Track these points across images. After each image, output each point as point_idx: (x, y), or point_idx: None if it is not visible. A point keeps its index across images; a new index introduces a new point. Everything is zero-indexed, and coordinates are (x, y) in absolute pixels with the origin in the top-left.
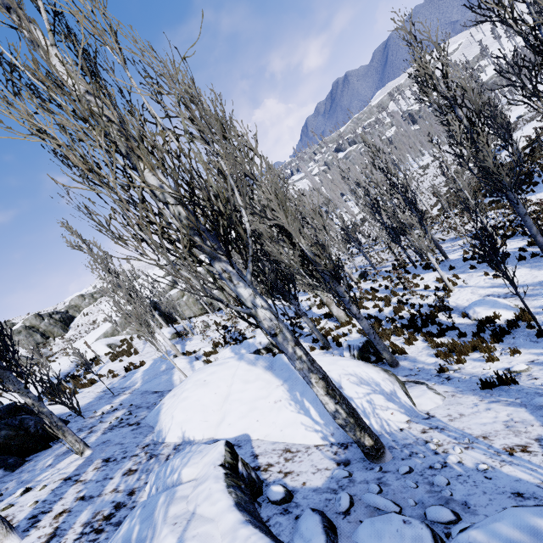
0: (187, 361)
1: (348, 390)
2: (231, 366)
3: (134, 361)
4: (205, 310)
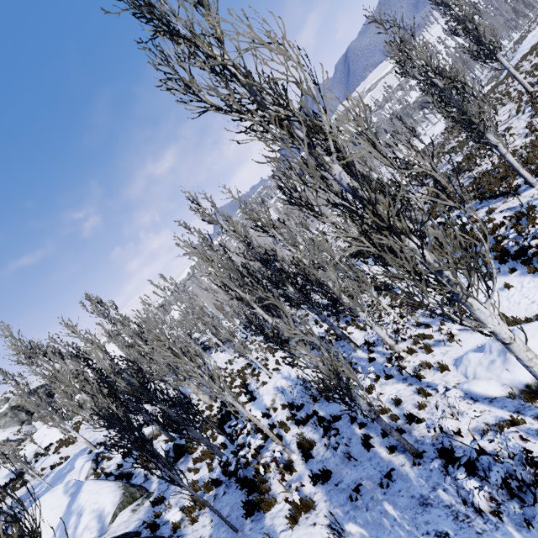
0: (86, 459)
1: (83, 517)
2: (56, 493)
3: (67, 452)
4: None
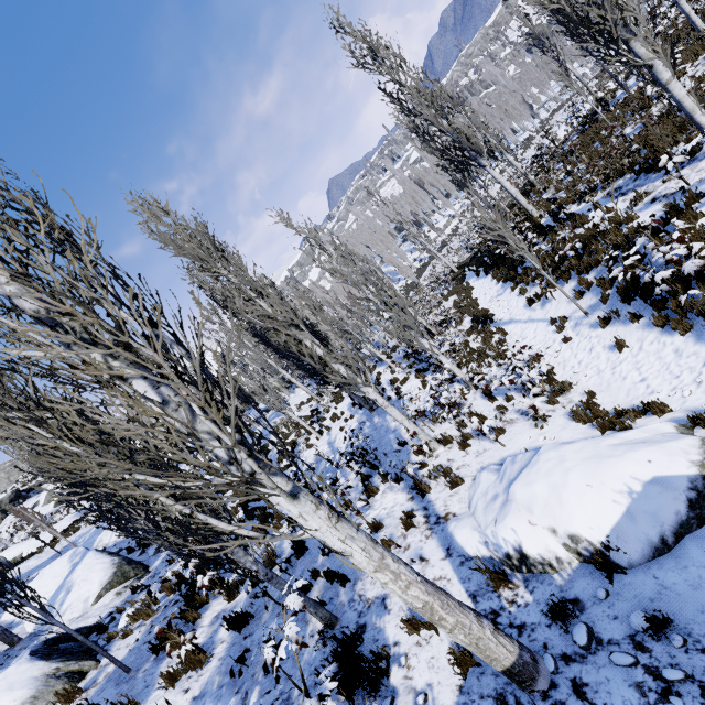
0: None
1: (70, 594)
2: (63, 560)
3: None
4: (241, 408)
